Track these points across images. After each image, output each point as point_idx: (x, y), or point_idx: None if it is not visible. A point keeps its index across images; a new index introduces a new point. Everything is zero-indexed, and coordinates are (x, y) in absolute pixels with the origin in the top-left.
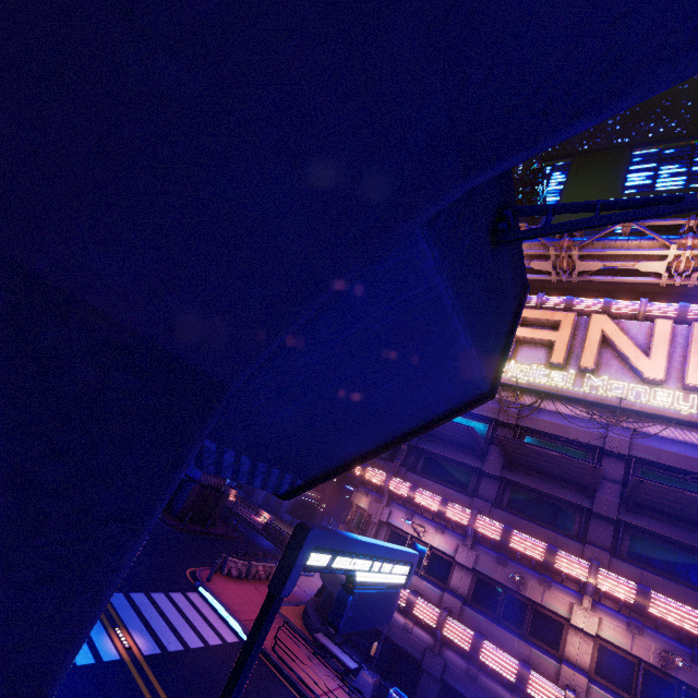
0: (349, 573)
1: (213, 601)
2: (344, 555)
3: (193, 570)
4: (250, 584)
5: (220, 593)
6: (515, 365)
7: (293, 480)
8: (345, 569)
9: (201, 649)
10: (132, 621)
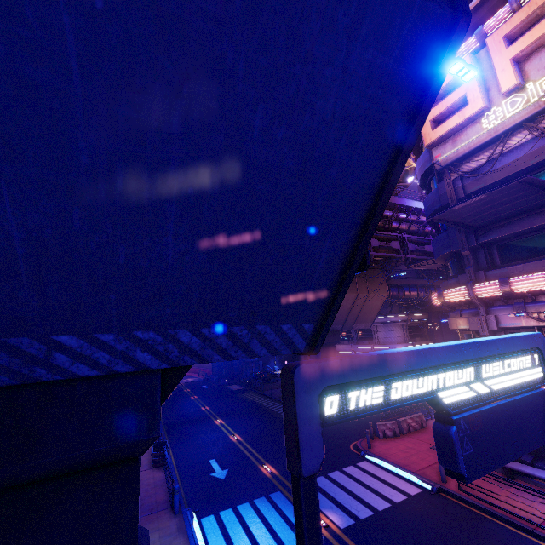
0: (424, 399)
1: (381, 463)
2: (395, 380)
3: (355, 444)
4: (408, 437)
5: (385, 454)
6: (535, 86)
7: (298, 328)
8: (412, 397)
9: (389, 509)
10: (321, 502)
